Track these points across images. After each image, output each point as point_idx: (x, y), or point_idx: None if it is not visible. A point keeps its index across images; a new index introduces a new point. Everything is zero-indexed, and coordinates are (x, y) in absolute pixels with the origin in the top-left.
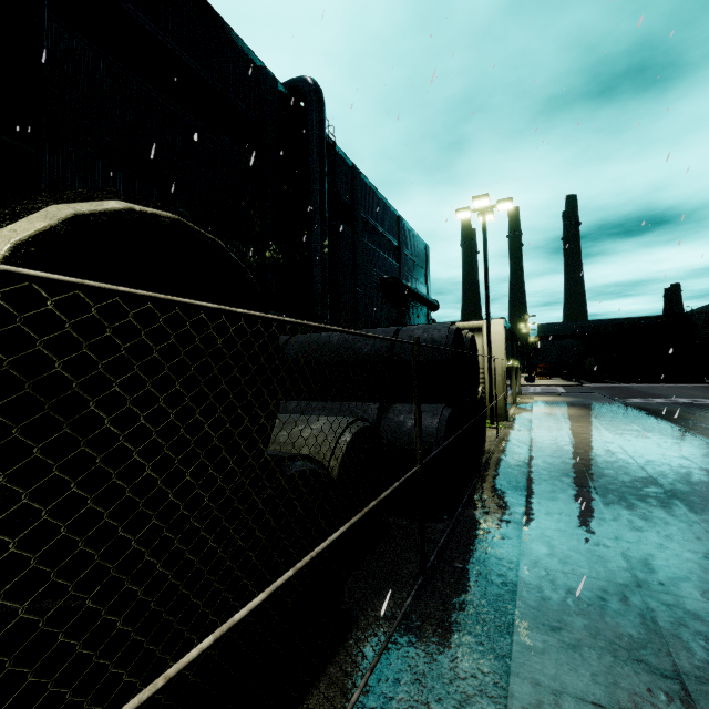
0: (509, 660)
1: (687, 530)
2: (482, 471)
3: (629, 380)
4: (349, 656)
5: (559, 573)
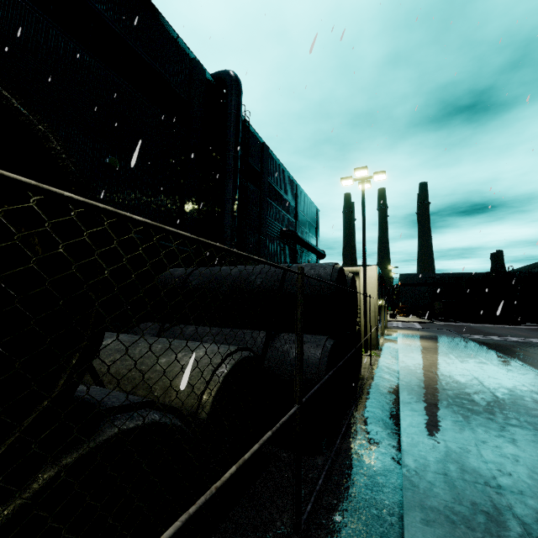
0: None
1: None
2: (359, 397)
3: (469, 320)
4: None
5: None
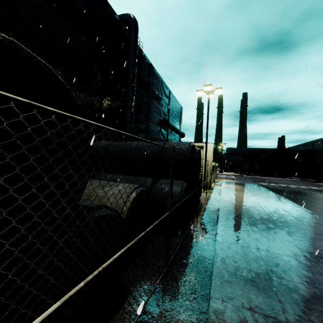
0: (206, 315)
1: (288, 245)
2: (198, 212)
3: (261, 175)
4: (123, 315)
5: (232, 267)
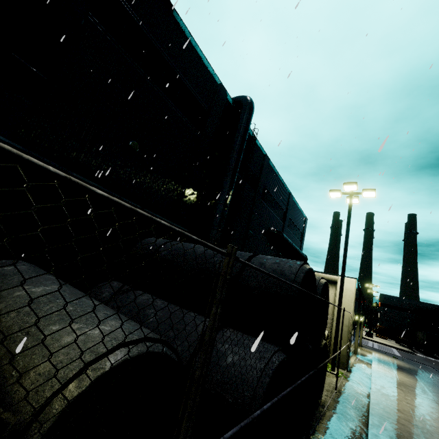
0: None
1: None
2: (312, 434)
3: None
4: None
5: None
